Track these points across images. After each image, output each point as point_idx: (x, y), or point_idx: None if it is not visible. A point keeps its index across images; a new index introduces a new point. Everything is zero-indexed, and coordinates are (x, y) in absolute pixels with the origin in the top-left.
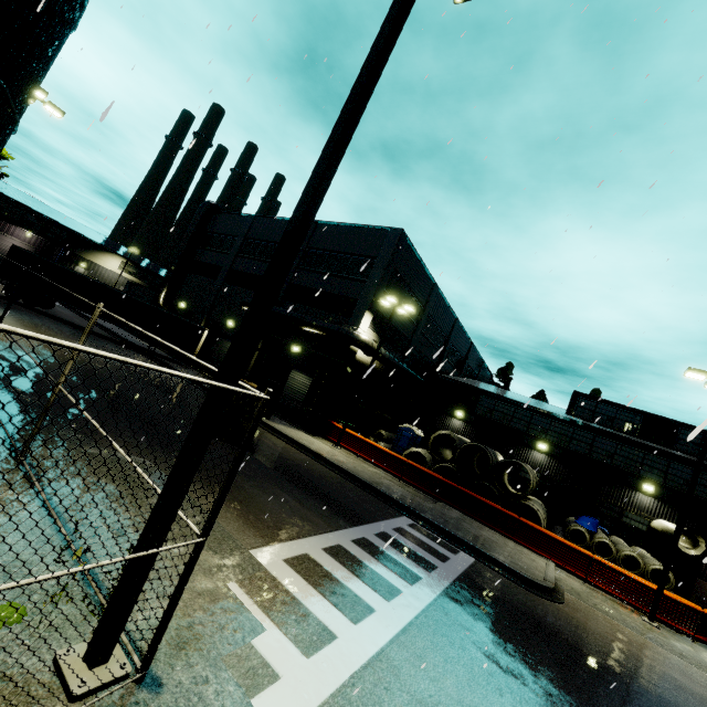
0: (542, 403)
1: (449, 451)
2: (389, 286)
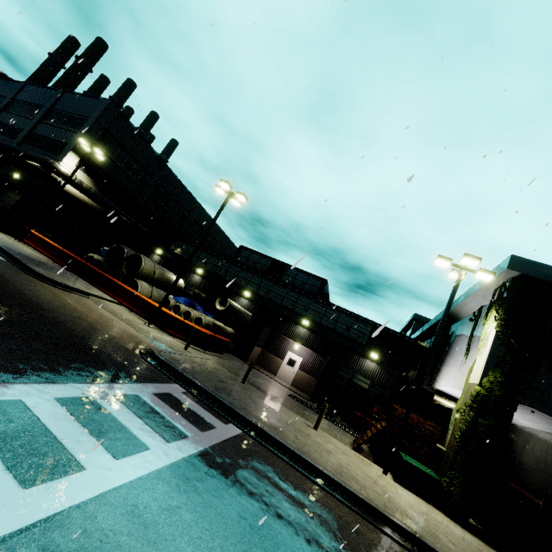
0: None
1: None
2: (103, 143)
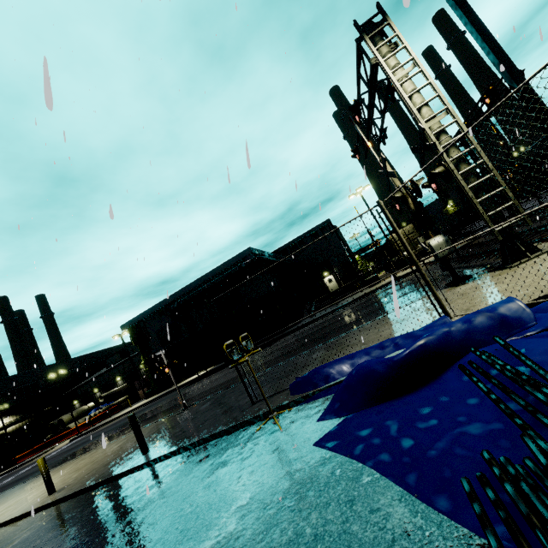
0: None
1: None
2: None
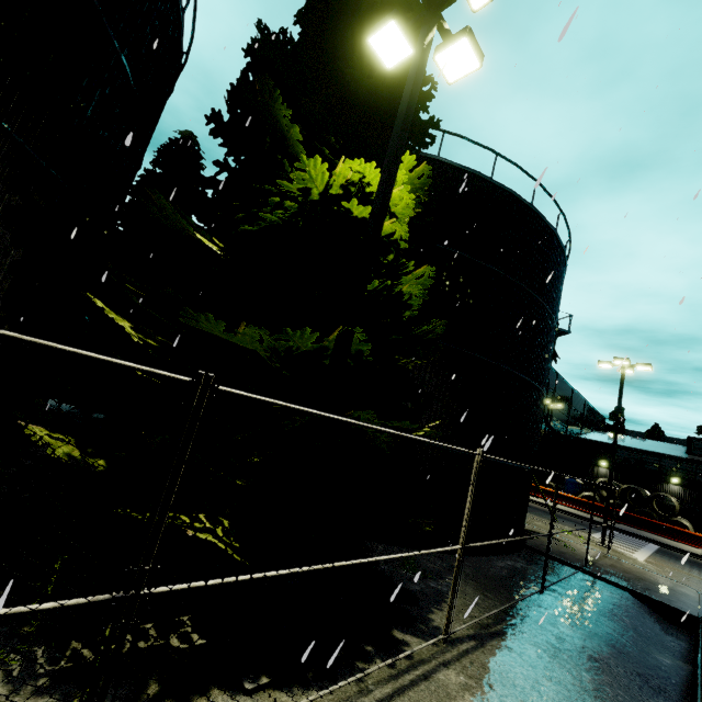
0: (664, 445)
1: (604, 491)
2: None
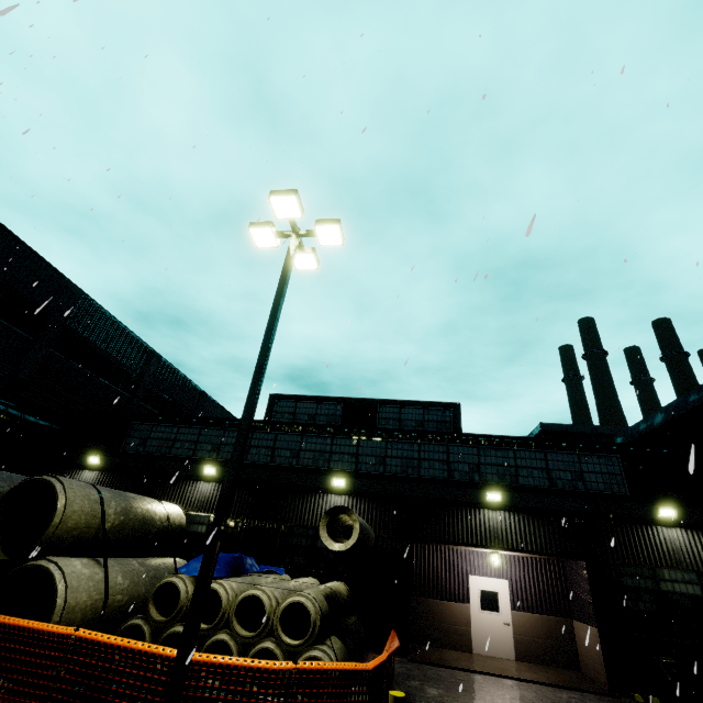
0: None
1: None
2: None
